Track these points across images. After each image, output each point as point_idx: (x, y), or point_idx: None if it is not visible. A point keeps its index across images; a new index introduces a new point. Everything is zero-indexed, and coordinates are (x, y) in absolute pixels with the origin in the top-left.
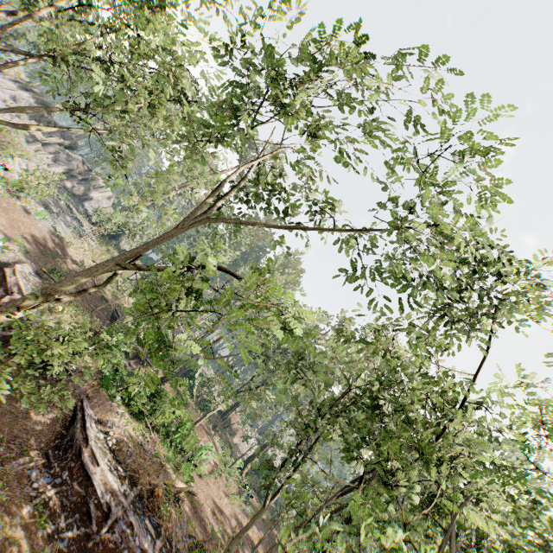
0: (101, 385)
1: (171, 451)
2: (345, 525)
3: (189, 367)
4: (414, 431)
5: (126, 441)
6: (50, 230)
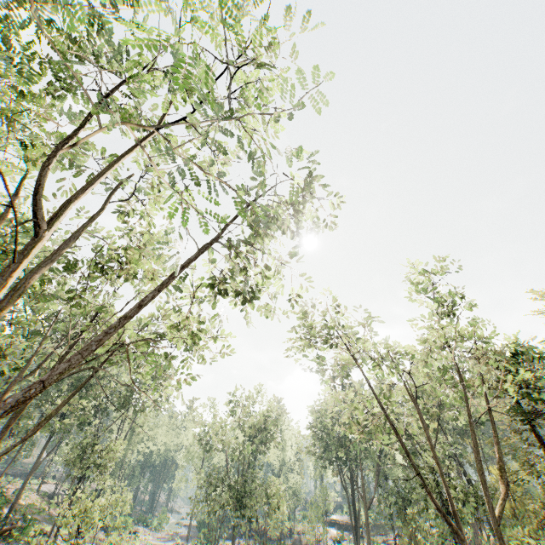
0: None
1: None
2: (80, 425)
3: None
4: (92, 393)
5: None
6: None
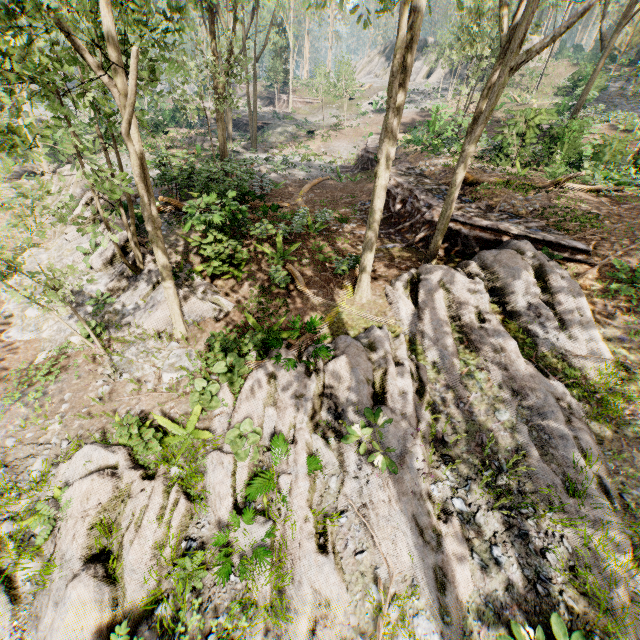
0: (421, 150)
1: (563, 169)
2: None
3: (593, 73)
4: None
5: (440, 167)
6: (415, 112)
